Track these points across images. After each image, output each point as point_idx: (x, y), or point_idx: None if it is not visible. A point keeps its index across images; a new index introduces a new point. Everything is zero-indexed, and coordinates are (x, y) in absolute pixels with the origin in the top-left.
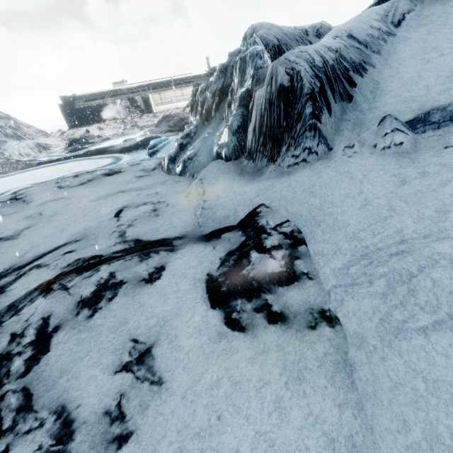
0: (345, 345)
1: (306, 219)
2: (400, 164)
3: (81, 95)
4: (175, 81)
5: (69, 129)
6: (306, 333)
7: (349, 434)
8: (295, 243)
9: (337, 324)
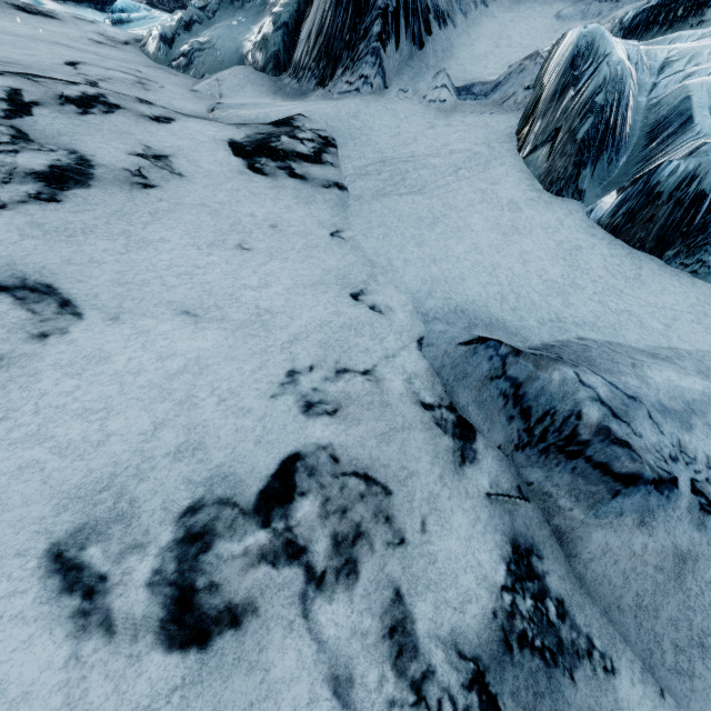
0: (347, 199)
1: (343, 134)
2: (437, 117)
3: None
4: None
5: None
6: (320, 189)
7: (334, 223)
8: (328, 144)
9: (346, 191)
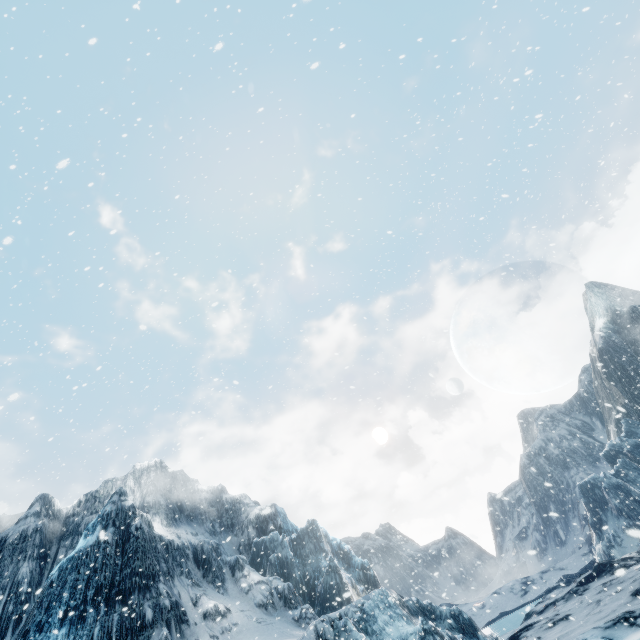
0: None
1: None
2: None
3: None
4: None
5: None
6: None
7: None
8: None
9: None
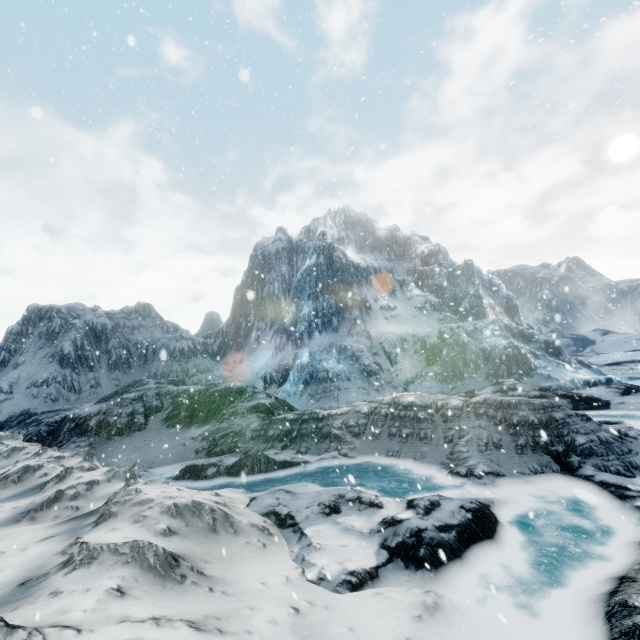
0: None
1: None
2: None
3: None
4: None
5: None
6: None
7: None
8: None
9: None
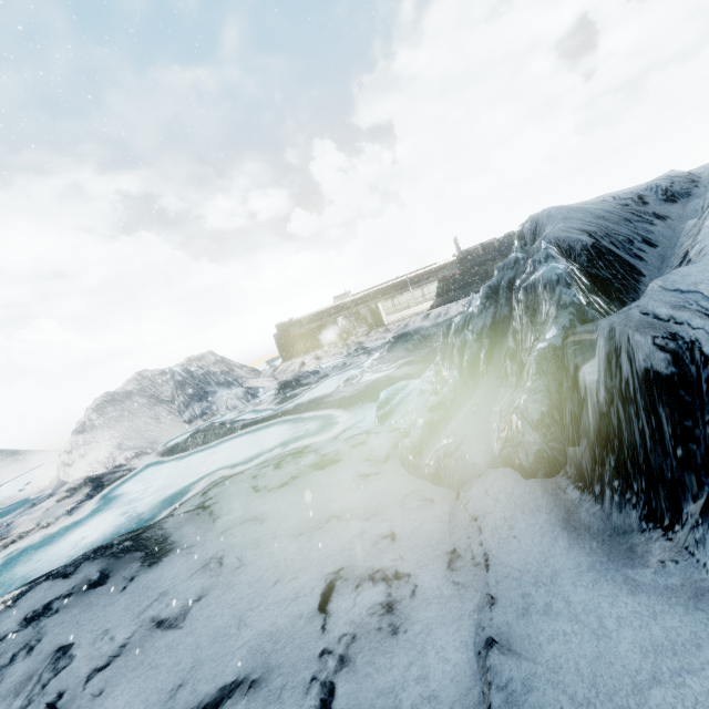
0: None
1: None
2: None
3: (297, 319)
4: (411, 280)
5: (283, 362)
6: None
7: None
8: None
9: None
